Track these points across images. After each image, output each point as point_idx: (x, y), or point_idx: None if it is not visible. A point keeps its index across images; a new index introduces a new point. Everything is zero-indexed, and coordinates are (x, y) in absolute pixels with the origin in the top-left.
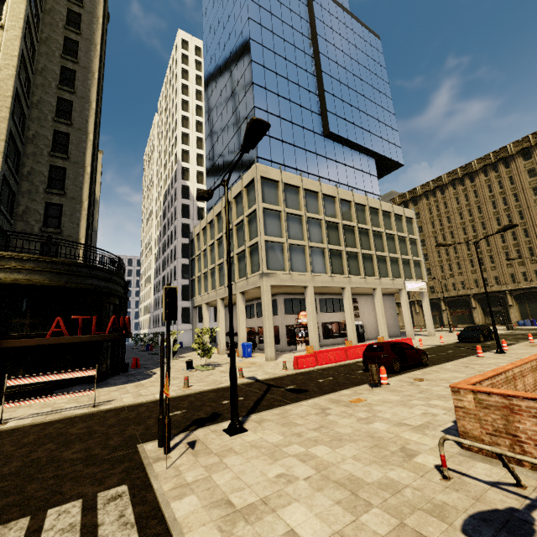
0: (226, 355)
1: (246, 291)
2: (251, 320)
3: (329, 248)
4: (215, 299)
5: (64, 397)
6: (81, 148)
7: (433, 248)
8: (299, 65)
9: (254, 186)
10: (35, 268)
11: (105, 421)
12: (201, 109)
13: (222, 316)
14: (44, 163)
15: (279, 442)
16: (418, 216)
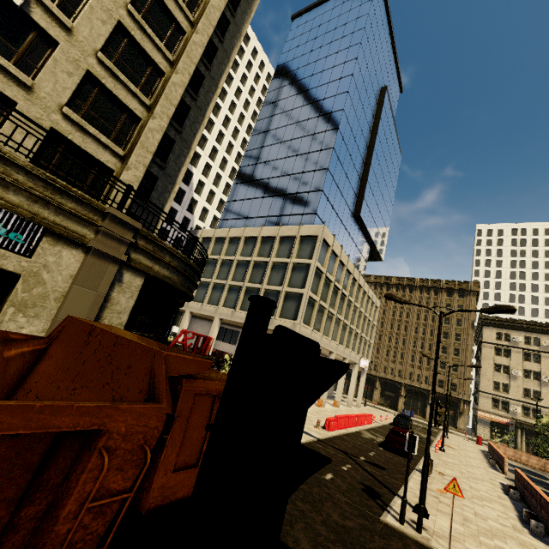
0: None
1: None
2: (229, 346)
3: (336, 316)
4: (211, 315)
5: None
6: (194, 128)
7: None
8: (359, 149)
9: (313, 242)
10: (179, 268)
11: None
12: (235, 107)
13: (215, 336)
14: None
15: (468, 532)
16: None
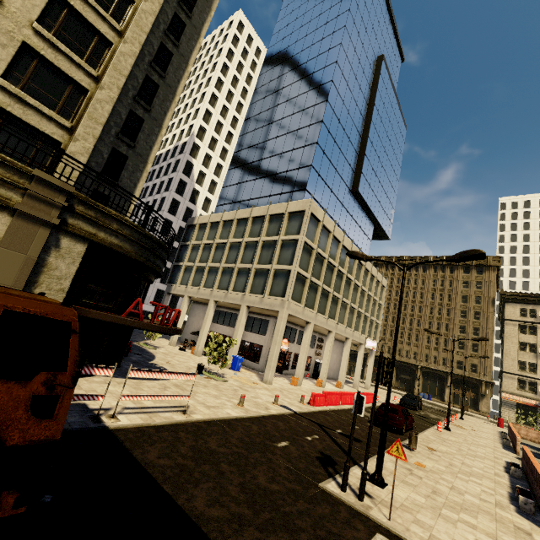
0: (203, 358)
1: (254, 307)
2: (228, 329)
3: (333, 294)
4: (206, 298)
5: (166, 398)
6: (164, 107)
7: None
8: (354, 122)
9: (301, 217)
10: (130, 237)
11: (229, 440)
12: (232, 96)
13: (210, 318)
14: (126, 104)
15: (429, 504)
16: None
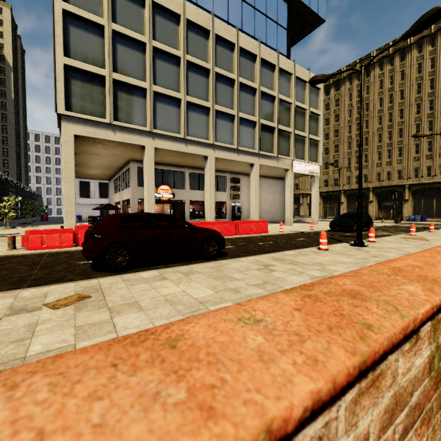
0: None
1: None
2: (119, 194)
3: (187, 101)
4: None
5: None
6: None
7: (345, 139)
8: None
9: None
10: None
11: None
12: None
13: None
14: None
15: None
16: (337, 103)
